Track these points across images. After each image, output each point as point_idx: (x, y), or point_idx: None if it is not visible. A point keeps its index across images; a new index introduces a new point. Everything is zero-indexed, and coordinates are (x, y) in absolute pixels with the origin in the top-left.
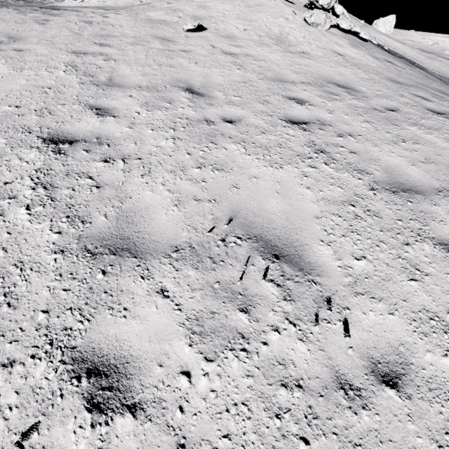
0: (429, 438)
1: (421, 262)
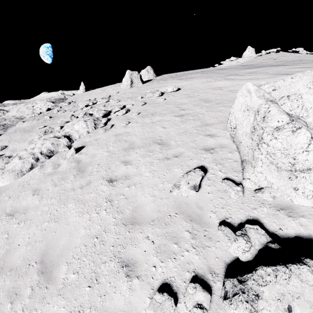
0: None
1: None
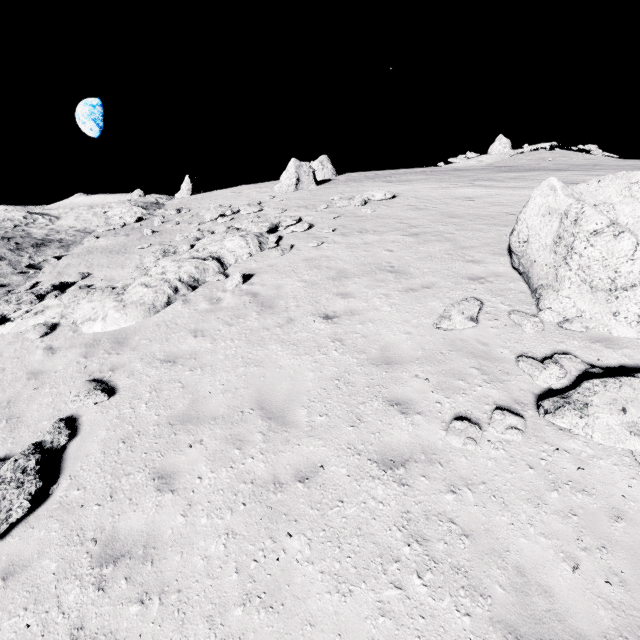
0: None
1: None
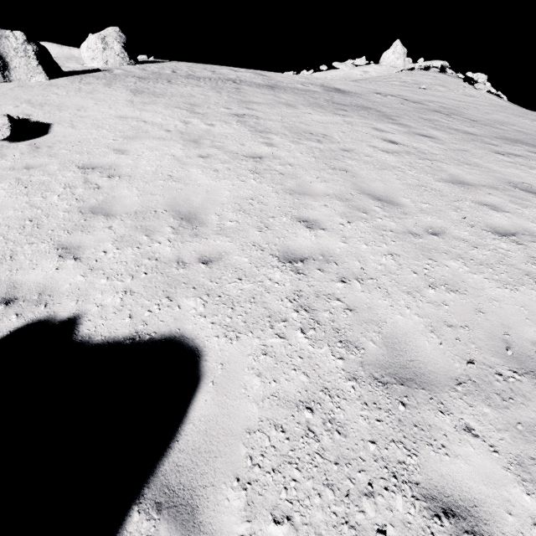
0: None
1: None
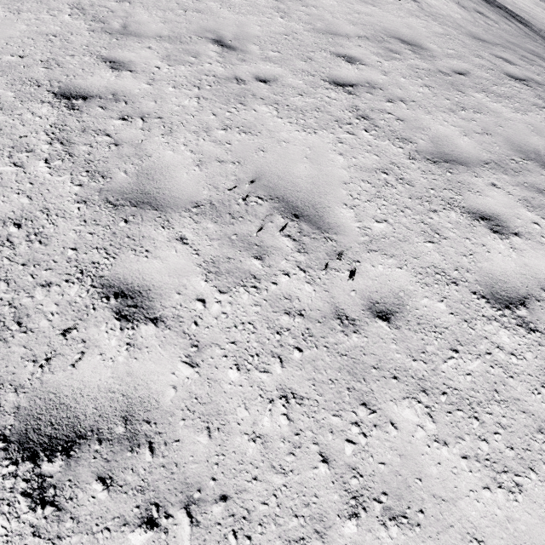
0: (407, 355)
1: (443, 228)
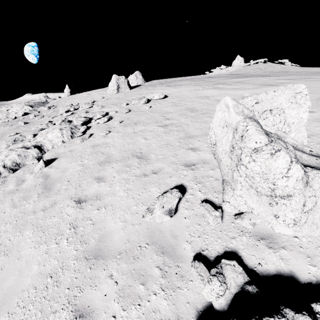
0: None
1: None
